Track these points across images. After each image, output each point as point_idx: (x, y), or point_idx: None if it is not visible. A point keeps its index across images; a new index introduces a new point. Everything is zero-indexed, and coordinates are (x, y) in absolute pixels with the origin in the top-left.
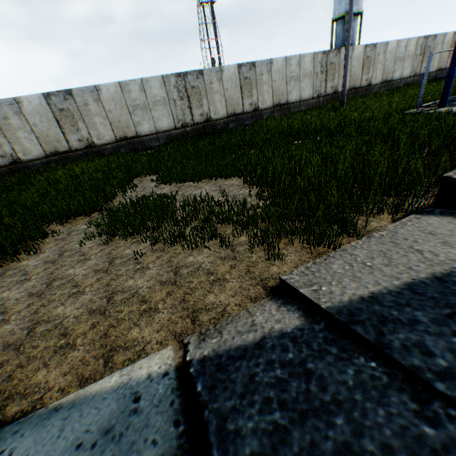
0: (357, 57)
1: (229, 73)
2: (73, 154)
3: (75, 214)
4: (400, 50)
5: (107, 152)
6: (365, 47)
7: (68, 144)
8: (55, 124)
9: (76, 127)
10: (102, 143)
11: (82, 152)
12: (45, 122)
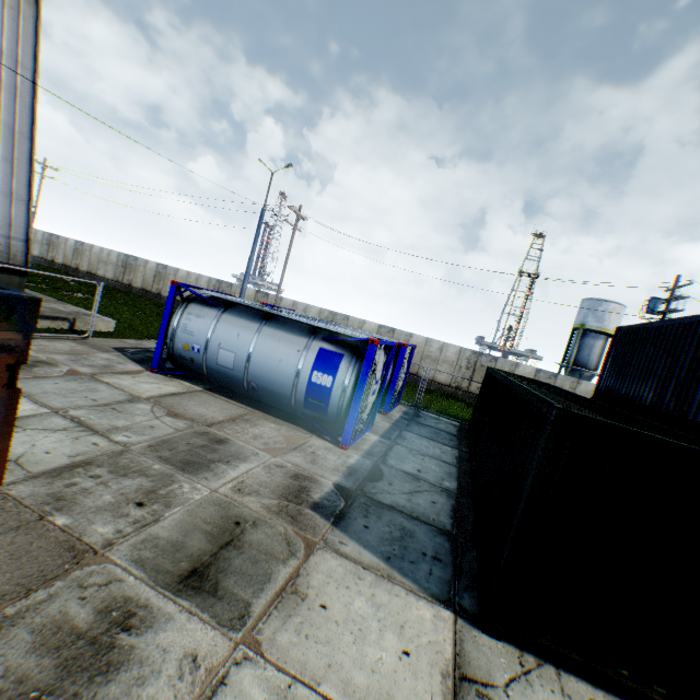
0: (369, 330)
1: (249, 292)
2: (150, 294)
3: (49, 286)
4: (433, 349)
5: (164, 301)
6: (380, 326)
7: (152, 288)
8: (154, 277)
9: (160, 282)
10: (165, 296)
11: (154, 295)
12: (151, 274)
